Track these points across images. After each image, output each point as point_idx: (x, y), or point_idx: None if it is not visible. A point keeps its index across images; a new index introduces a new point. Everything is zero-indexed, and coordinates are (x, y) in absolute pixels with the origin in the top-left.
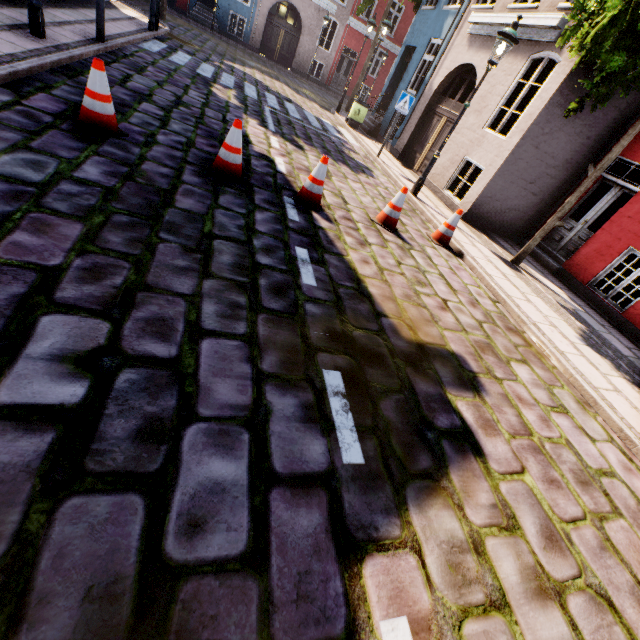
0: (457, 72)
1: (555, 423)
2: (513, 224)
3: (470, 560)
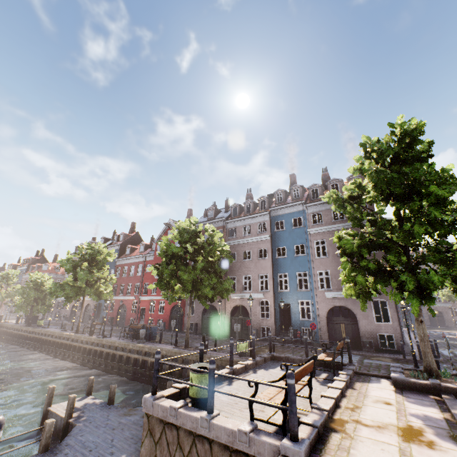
0: None
1: None
2: None
3: None
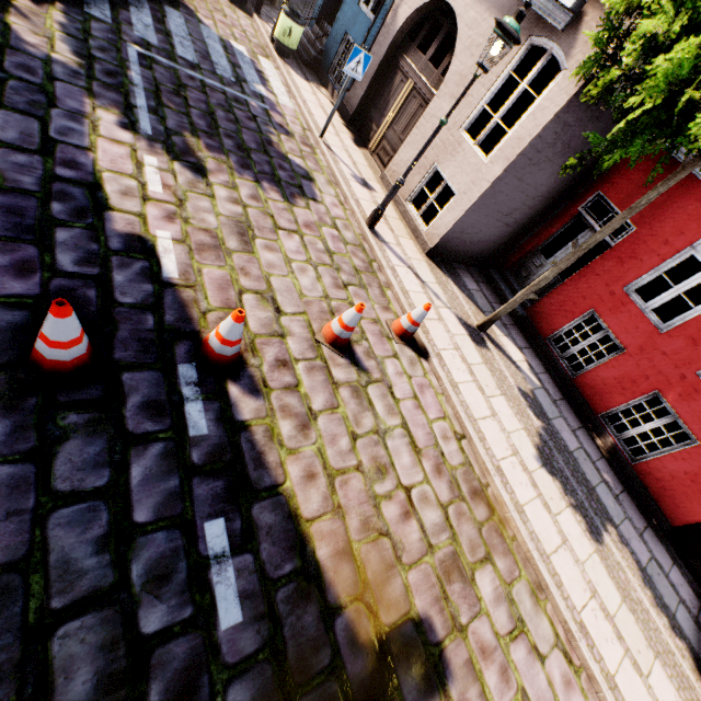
0: (431, 7)
1: (513, 665)
2: (482, 254)
3: None
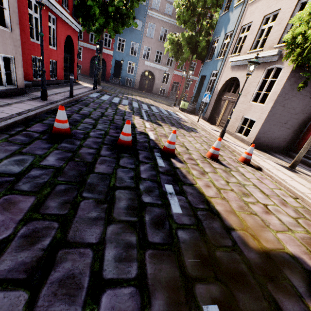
0: (228, 81)
1: None
2: (280, 145)
3: None
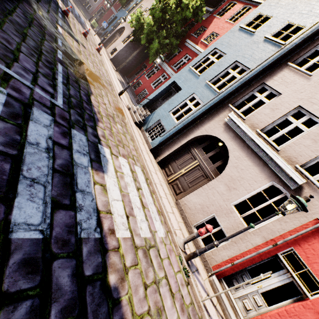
0: (123, 28)
1: (96, 62)
2: (123, 70)
3: (71, 39)
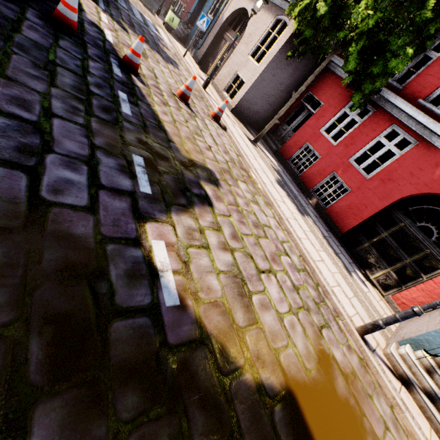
0: (238, 12)
1: (251, 206)
2: (258, 121)
3: (197, 234)
